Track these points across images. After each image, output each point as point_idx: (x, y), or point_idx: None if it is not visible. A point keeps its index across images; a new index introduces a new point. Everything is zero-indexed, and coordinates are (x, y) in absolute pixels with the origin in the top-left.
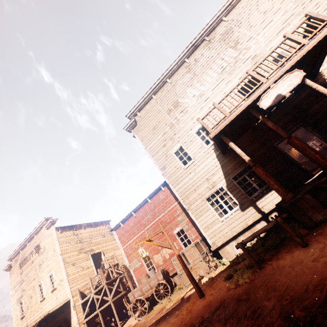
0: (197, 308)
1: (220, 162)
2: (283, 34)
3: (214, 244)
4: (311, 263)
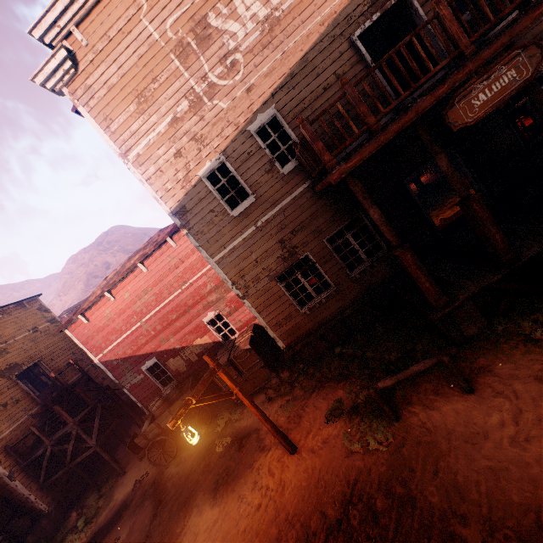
0: (299, 483)
1: (308, 207)
2: None
3: (289, 348)
4: (513, 449)
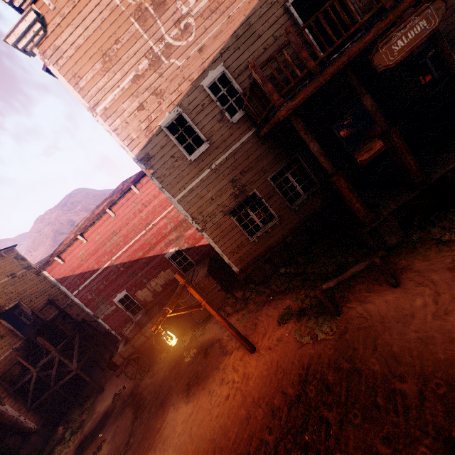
0: (260, 374)
1: (254, 151)
2: None
3: (242, 272)
4: (436, 322)
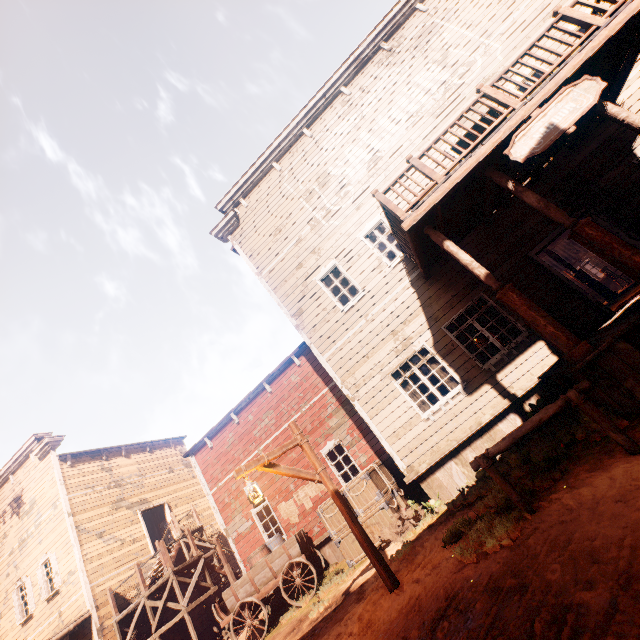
0: (388, 617)
1: (419, 295)
2: (554, 10)
3: (412, 471)
4: None
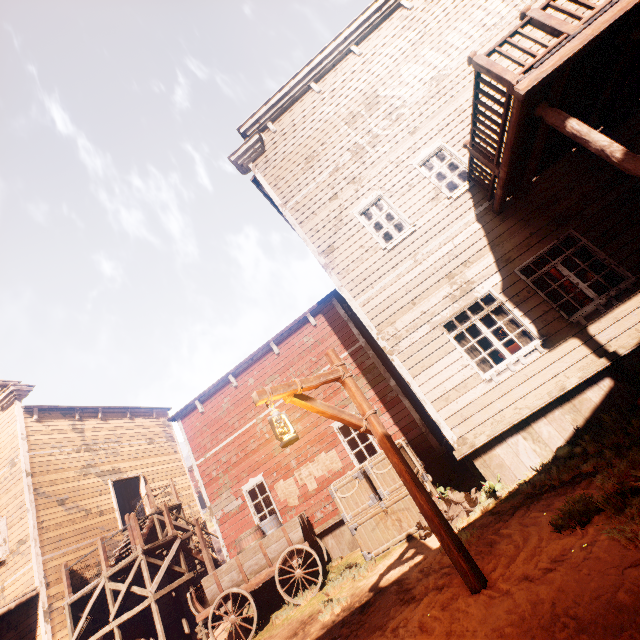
0: (496, 632)
1: (486, 231)
2: None
3: (464, 444)
4: None
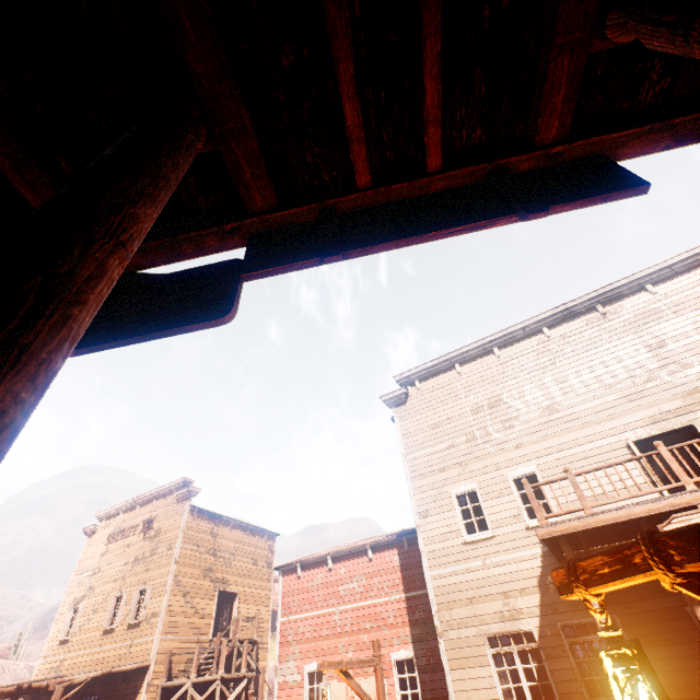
0: None
1: (546, 572)
2: None
3: None
4: None
